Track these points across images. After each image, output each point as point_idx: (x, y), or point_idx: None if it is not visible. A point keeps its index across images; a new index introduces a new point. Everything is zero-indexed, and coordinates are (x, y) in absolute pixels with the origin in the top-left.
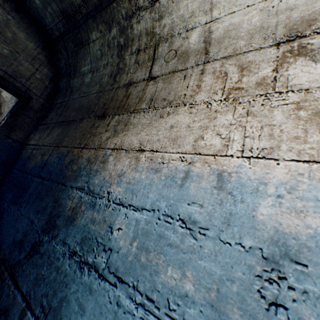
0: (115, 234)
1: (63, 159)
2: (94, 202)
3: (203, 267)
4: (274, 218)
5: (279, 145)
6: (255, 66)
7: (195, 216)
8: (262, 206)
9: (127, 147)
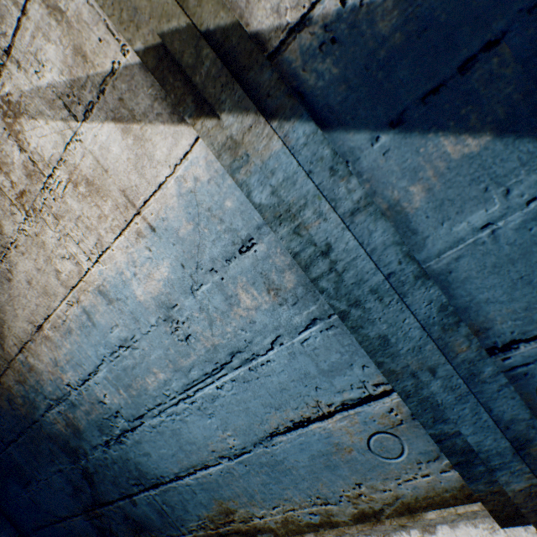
0: (108, 401)
1: (1, 408)
2: (71, 403)
3: (156, 359)
4: (146, 292)
5: (99, 233)
6: (3, 155)
7: (122, 336)
8: (136, 290)
9: (27, 337)
